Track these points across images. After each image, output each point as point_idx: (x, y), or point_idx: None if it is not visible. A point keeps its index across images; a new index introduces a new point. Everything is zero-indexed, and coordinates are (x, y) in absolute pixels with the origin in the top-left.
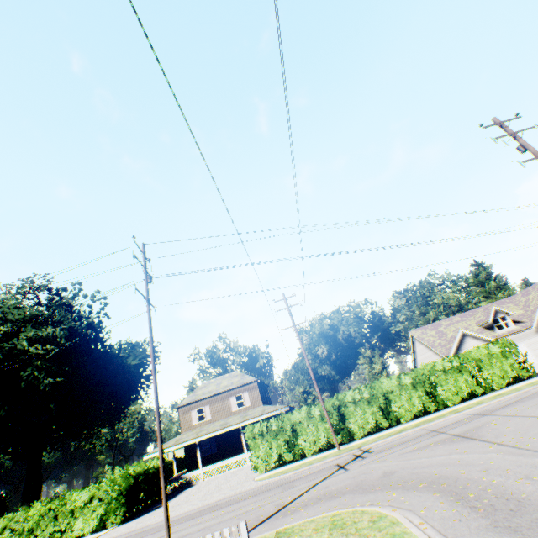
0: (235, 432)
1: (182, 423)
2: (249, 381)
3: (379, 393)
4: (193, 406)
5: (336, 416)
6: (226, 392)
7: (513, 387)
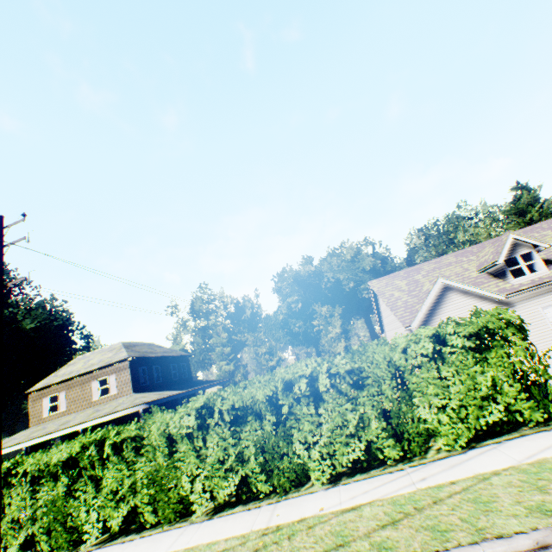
0: (94, 430)
1: (32, 414)
2: (118, 359)
3: (159, 442)
4: (47, 392)
5: (64, 487)
6: (88, 374)
7: (482, 462)
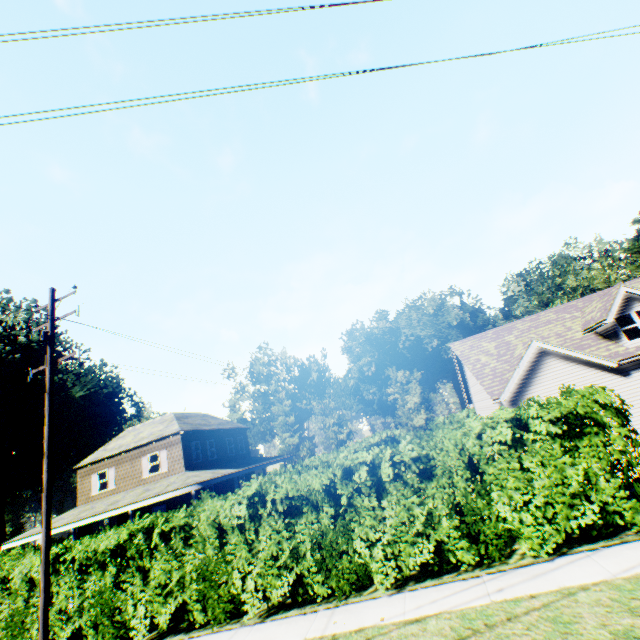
0: (144, 511)
1: (80, 491)
2: (169, 432)
3: (209, 532)
4: (95, 468)
5: (111, 577)
6: (138, 448)
7: (571, 573)
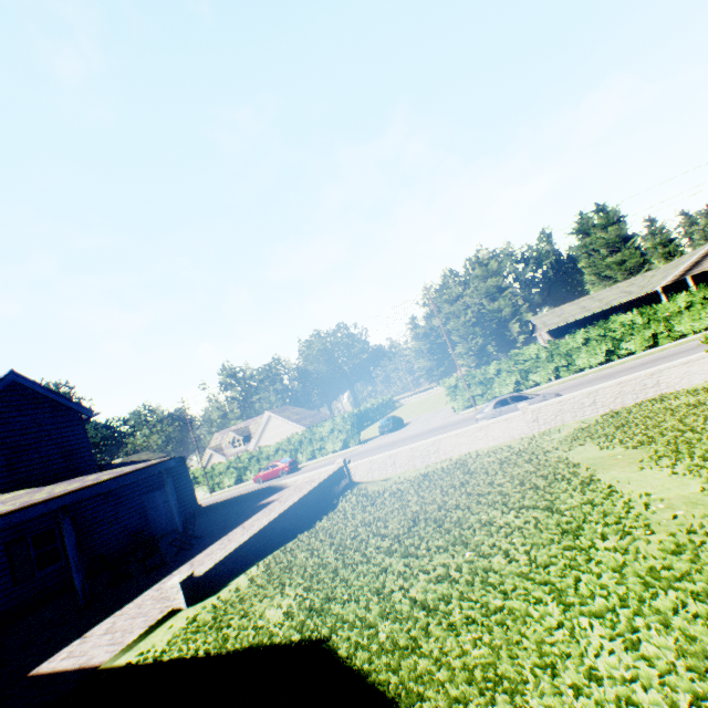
0: None
1: None
2: None
3: None
4: None
5: None
6: None
7: None
